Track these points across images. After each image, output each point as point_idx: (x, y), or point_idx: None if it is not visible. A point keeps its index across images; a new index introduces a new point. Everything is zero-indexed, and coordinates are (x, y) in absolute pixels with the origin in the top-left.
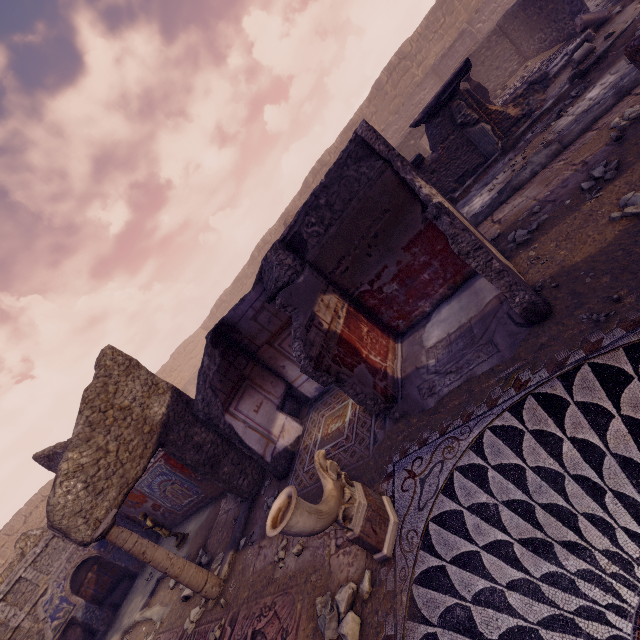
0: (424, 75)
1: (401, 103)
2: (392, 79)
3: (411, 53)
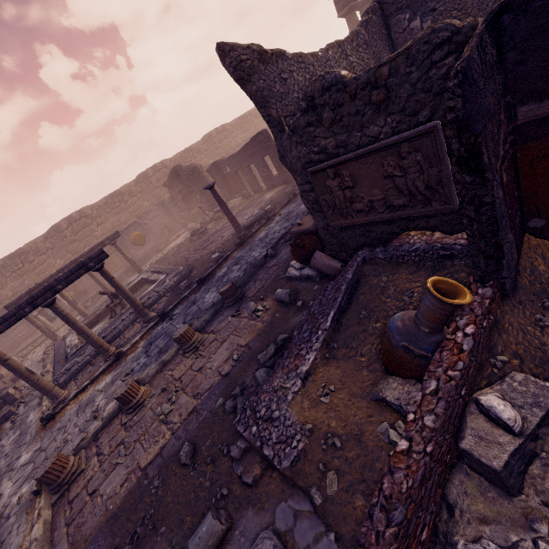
0: (248, 137)
1: (223, 152)
2: (219, 137)
3: (229, 130)
